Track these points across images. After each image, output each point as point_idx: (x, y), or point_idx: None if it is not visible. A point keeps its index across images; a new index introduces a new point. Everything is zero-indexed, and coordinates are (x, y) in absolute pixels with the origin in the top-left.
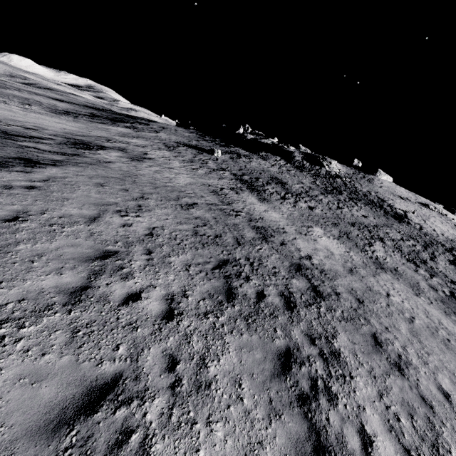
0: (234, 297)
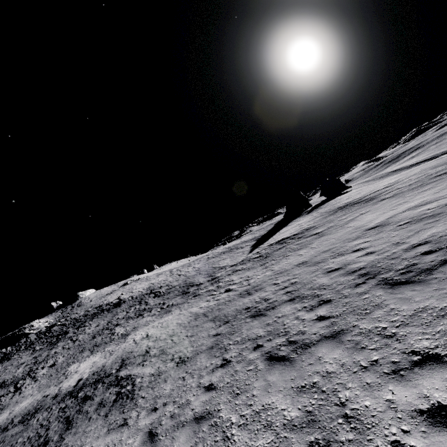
0: (49, 440)
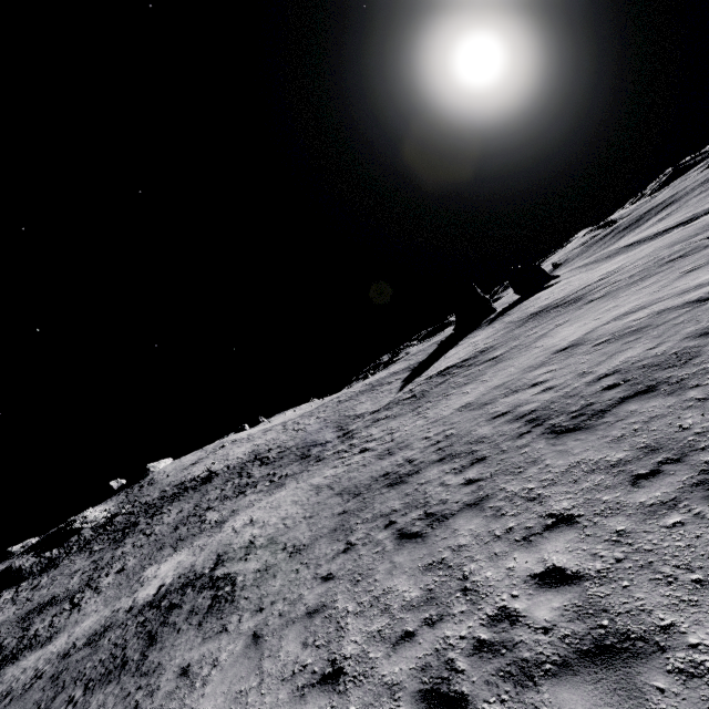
0: (128, 660)
